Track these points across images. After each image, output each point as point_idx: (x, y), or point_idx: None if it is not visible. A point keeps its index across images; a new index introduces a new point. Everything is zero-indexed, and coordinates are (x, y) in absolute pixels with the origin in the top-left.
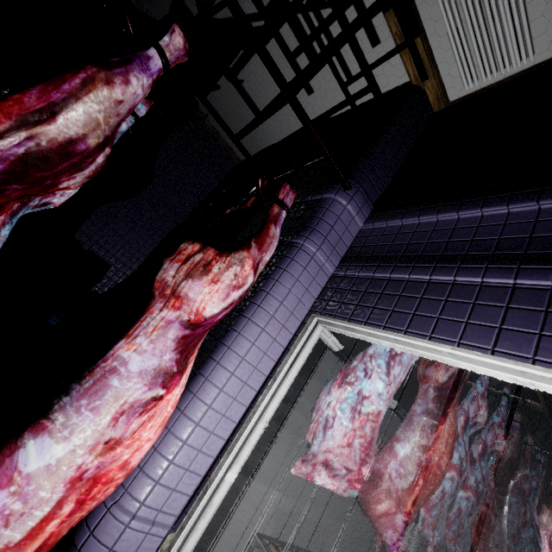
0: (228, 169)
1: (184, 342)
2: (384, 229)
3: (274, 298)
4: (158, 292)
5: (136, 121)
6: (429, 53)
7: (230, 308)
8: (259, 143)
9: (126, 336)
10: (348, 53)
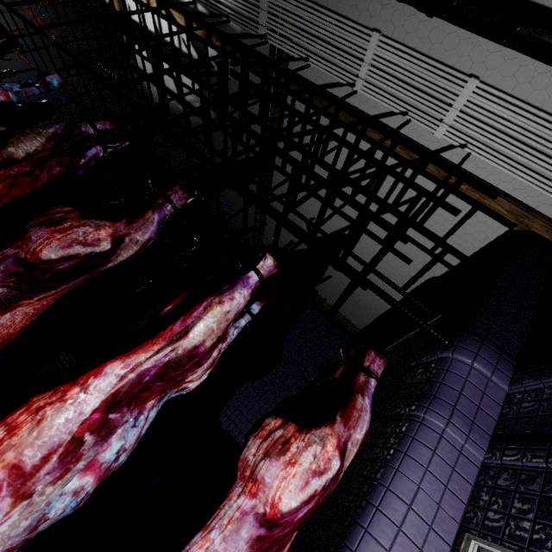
0: (348, 339)
1: (260, 550)
2: (541, 391)
3: (397, 498)
4: (239, 476)
5: (251, 317)
6: (519, 204)
7: (313, 503)
8: (373, 312)
9: (205, 531)
10: (433, 227)
